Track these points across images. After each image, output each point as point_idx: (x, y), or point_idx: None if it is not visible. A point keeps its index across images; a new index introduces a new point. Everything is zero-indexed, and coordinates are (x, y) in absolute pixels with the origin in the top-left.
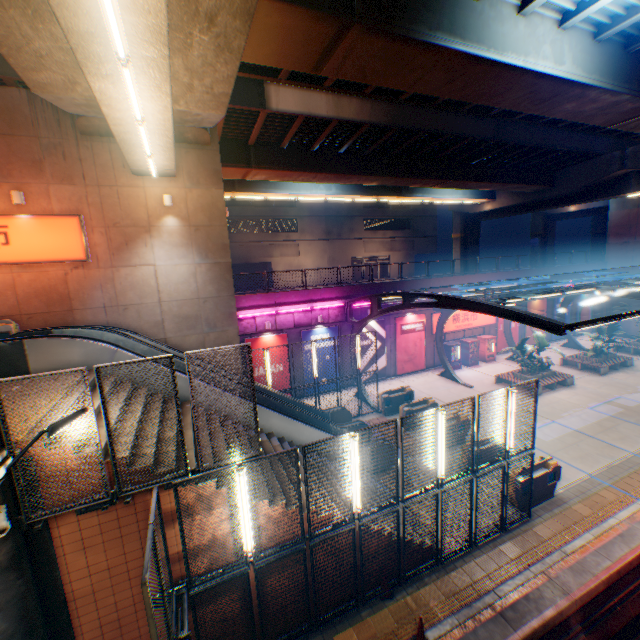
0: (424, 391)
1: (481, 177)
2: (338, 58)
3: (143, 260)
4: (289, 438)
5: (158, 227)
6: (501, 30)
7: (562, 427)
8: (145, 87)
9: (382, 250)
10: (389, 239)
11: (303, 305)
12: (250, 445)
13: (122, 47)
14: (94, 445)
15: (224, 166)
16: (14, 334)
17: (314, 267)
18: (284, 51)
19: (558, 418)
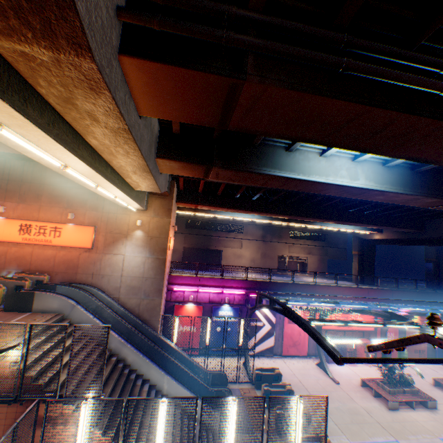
0: (297, 375)
1: (358, 219)
2: (213, 174)
3: (119, 251)
4: (160, 387)
5: (131, 235)
6: (308, 164)
7: None
8: (111, 190)
9: (302, 252)
10: (308, 245)
11: (217, 288)
12: (96, 388)
13: (92, 184)
14: (17, 364)
15: (183, 202)
16: (40, 284)
17: (250, 257)
18: (185, 172)
19: (403, 438)
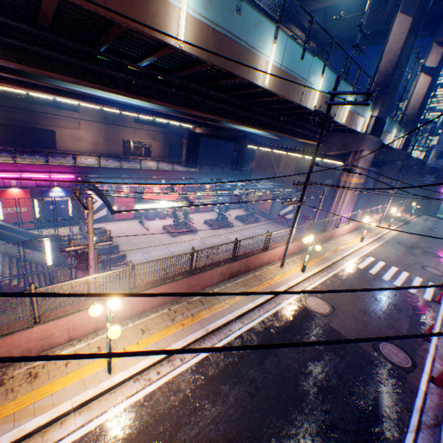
0: (123, 230)
1: (176, 118)
2: None
3: None
4: None
5: None
6: None
7: (168, 251)
8: None
9: (147, 138)
10: (153, 132)
11: (44, 174)
12: None
13: None
14: None
15: None
16: None
17: (93, 141)
18: None
19: (171, 247)
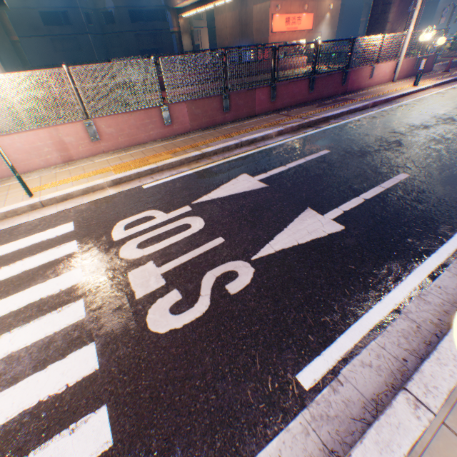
0: None
1: None
2: None
3: (319, 31)
4: None
5: (324, 18)
6: None
7: None
8: None
9: None
10: None
11: None
12: None
13: None
14: None
15: None
16: None
17: None
18: None
19: None
